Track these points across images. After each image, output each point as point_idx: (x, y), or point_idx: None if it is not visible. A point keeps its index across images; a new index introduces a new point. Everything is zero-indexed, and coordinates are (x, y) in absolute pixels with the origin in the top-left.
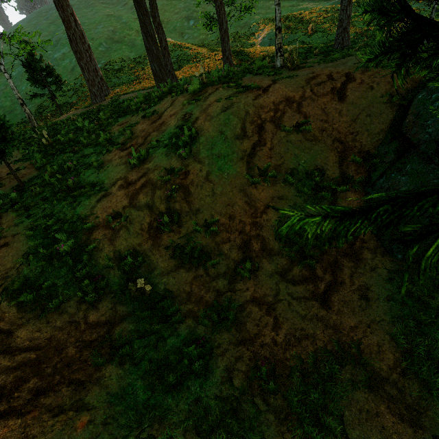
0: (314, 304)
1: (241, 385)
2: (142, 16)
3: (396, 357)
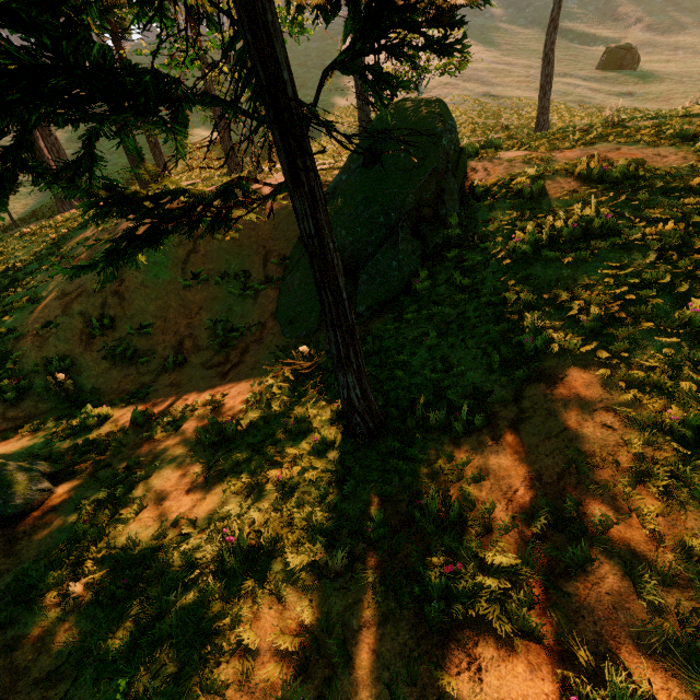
0: (216, 379)
1: (122, 427)
2: None
3: (244, 396)
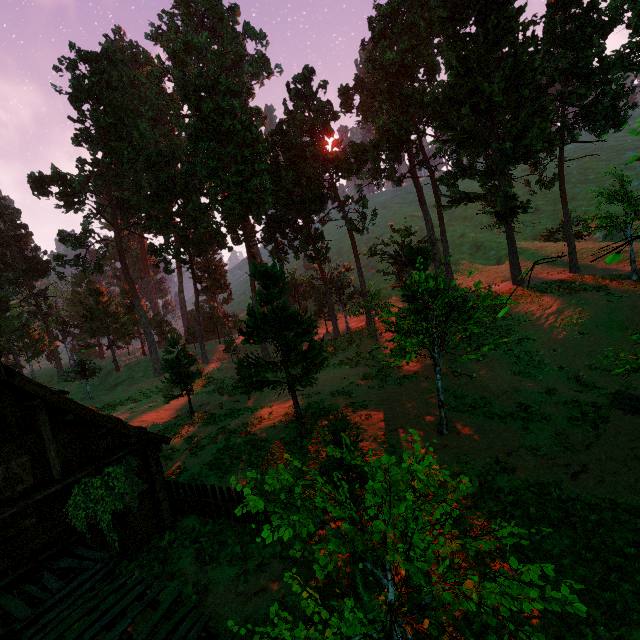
0: None
1: None
2: (511, 247)
3: None
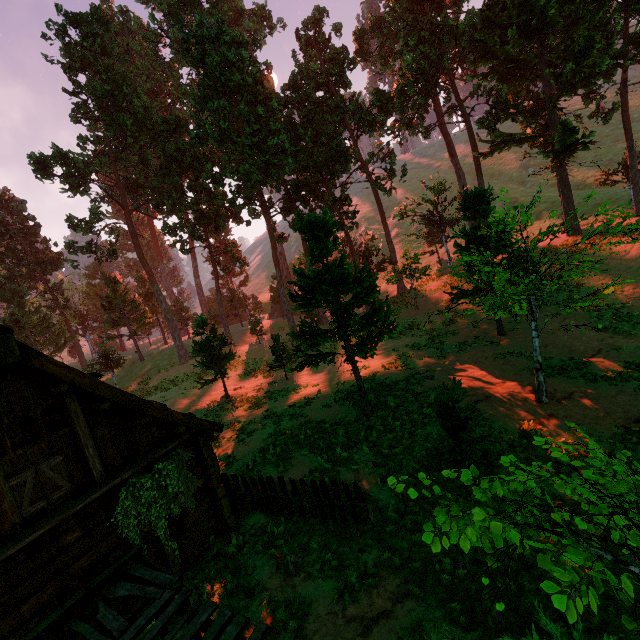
0: None
1: None
2: (566, 192)
3: None
